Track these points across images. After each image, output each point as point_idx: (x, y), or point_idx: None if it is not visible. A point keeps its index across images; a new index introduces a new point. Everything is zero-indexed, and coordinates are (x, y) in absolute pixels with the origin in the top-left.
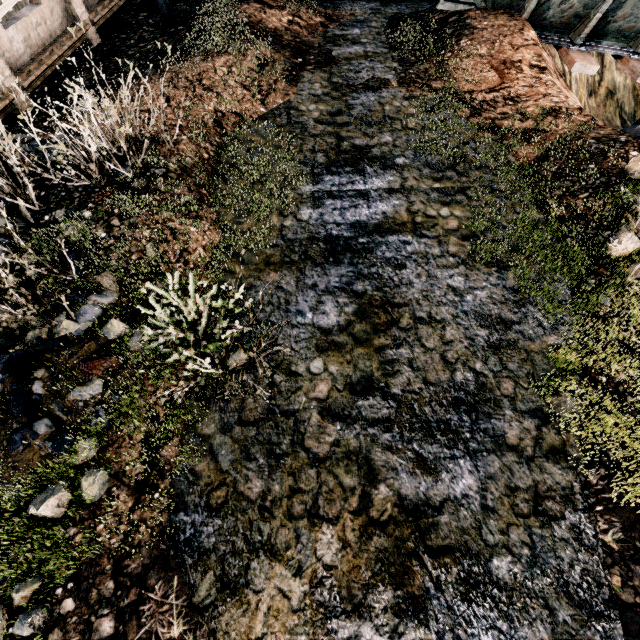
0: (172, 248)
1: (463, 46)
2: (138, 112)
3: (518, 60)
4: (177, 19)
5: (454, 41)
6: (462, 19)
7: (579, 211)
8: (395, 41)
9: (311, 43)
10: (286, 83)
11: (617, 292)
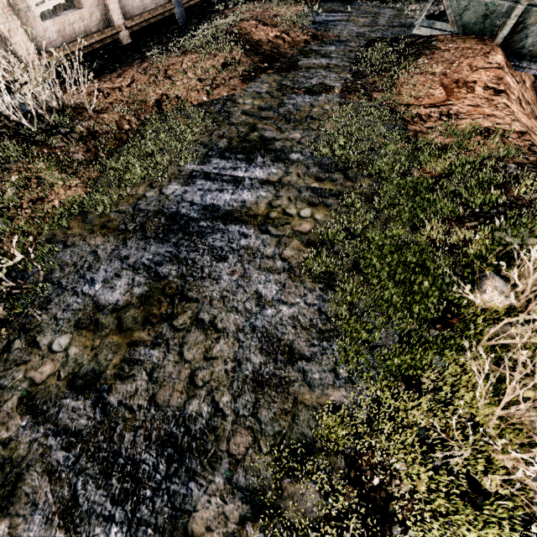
0: (31, 195)
1: (419, 64)
2: (106, 88)
3: (473, 80)
4: (194, 31)
5: (412, 59)
6: (429, 41)
7: (458, 241)
8: (361, 57)
9: (286, 54)
10: (240, 81)
11: (453, 357)
